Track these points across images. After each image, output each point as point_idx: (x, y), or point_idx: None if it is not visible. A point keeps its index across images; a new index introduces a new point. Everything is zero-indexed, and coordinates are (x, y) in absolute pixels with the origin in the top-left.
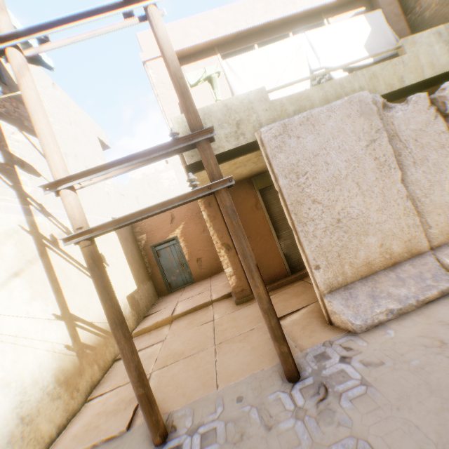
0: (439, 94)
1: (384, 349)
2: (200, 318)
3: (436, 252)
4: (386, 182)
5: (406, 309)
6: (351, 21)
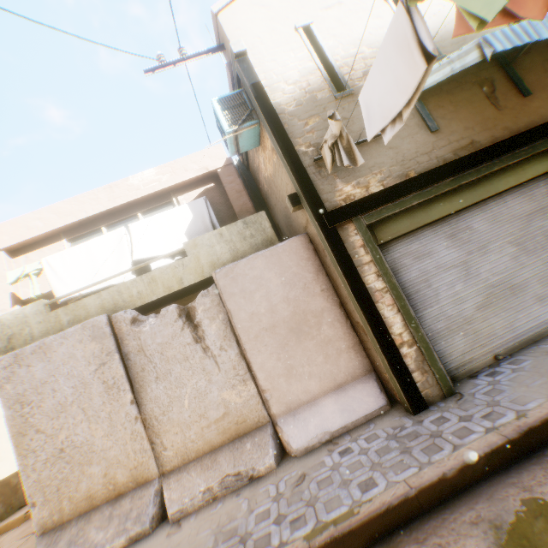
0: (193, 304)
1: None
2: None
3: (165, 478)
4: (115, 405)
5: None
6: (175, 209)
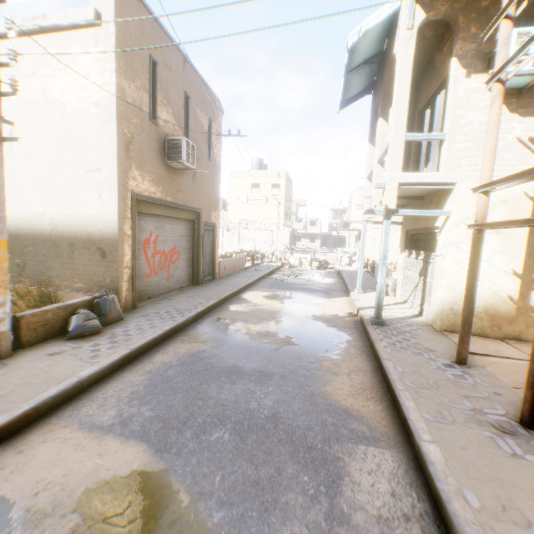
0: None
1: None
2: None
3: None
4: None
5: None
6: None
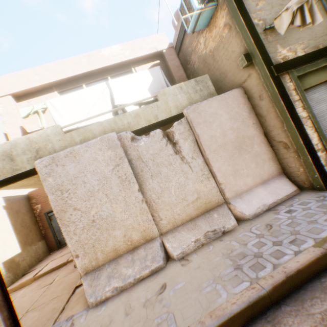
0: (171, 129)
1: (85, 326)
2: (48, 279)
3: (164, 237)
4: (127, 192)
5: (127, 285)
6: (140, 73)
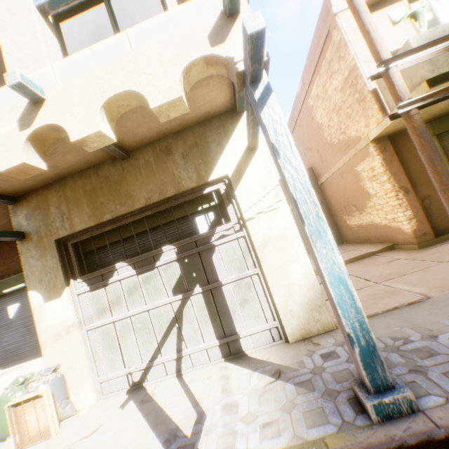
0: None
1: None
2: (374, 261)
3: None
4: None
5: None
6: None
